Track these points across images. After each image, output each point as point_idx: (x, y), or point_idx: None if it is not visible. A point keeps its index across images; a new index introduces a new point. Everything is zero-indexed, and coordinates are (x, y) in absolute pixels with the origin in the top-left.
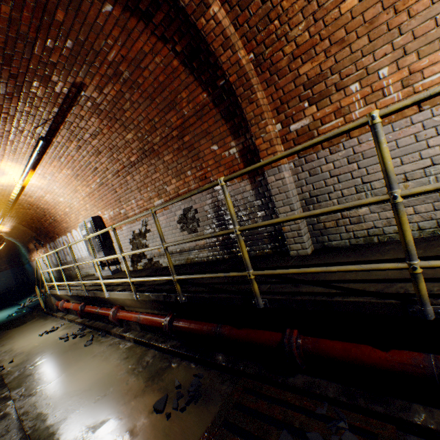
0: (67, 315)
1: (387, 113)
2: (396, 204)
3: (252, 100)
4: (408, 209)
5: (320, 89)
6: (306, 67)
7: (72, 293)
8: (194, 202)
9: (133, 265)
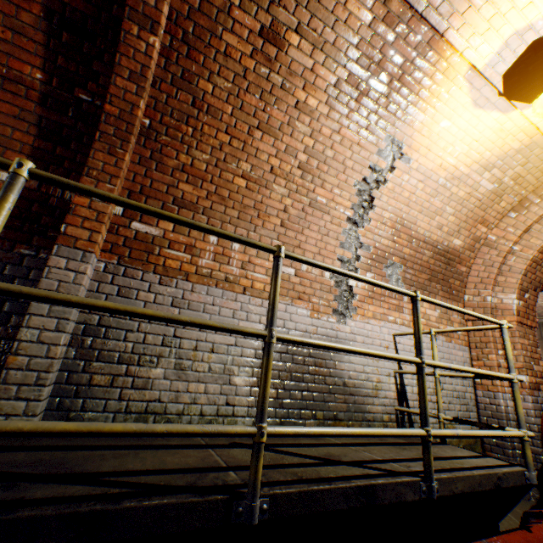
0: None
1: (290, 255)
2: (271, 344)
3: (117, 153)
4: (202, 385)
5: (188, 216)
6: (189, 187)
7: None
8: None
9: None
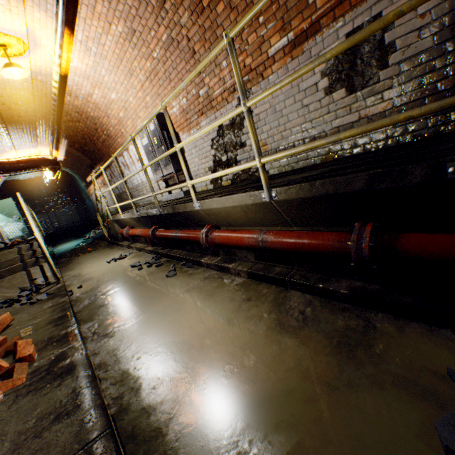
0: (134, 244)
1: None
2: None
3: None
4: None
5: None
6: None
7: (139, 215)
8: (388, 2)
9: (213, 181)
